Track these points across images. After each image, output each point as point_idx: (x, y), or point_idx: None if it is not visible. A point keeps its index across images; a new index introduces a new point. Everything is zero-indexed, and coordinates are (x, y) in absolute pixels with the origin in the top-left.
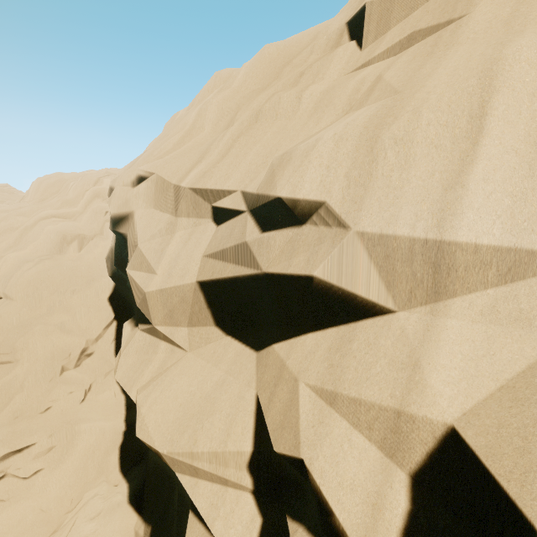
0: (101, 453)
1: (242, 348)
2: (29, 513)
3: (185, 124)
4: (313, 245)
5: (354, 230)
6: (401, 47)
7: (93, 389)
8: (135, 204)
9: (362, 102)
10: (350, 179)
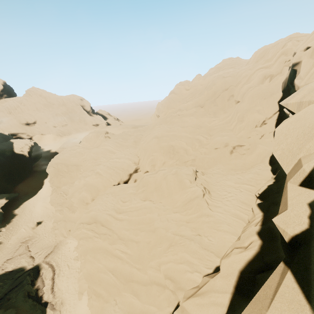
0: (263, 156)
1: None
2: (241, 163)
3: None
4: None
5: None
6: None
7: (264, 136)
8: (303, 58)
9: None
10: None
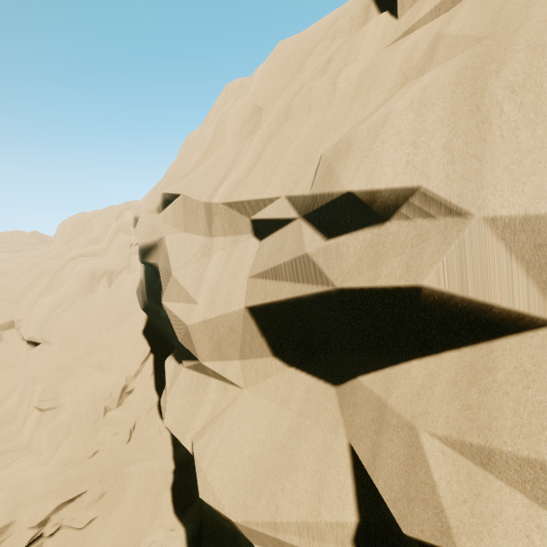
0: (153, 495)
1: (313, 382)
2: None
3: (204, 140)
4: (410, 245)
5: (479, 216)
6: (454, 0)
7: (137, 428)
8: (163, 230)
9: (424, 67)
10: (452, 151)
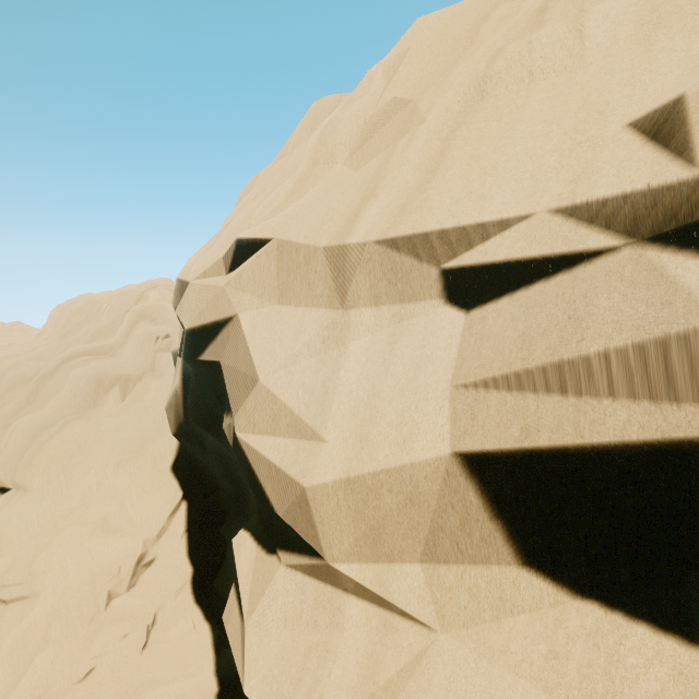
0: None
1: None
2: None
3: (297, 164)
4: None
5: None
6: None
7: (159, 622)
8: (235, 303)
9: None
10: None
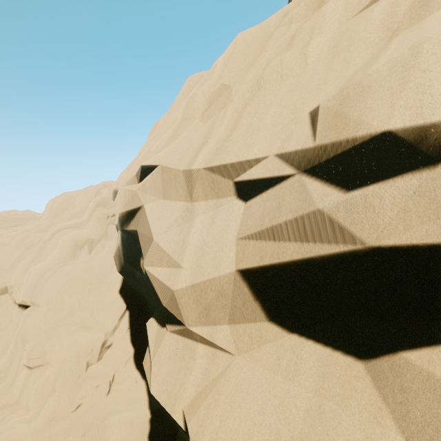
0: None
1: (327, 353)
2: None
3: (175, 119)
4: None
5: None
6: None
7: (116, 379)
8: (142, 199)
9: (419, 15)
10: None
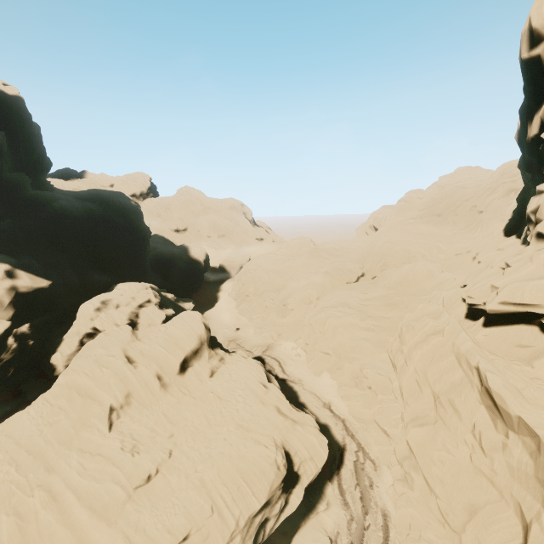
0: None
1: None
2: None
3: None
4: None
5: None
6: None
7: None
8: None
9: None
10: None
